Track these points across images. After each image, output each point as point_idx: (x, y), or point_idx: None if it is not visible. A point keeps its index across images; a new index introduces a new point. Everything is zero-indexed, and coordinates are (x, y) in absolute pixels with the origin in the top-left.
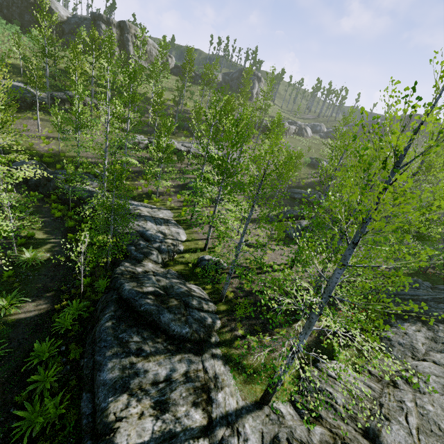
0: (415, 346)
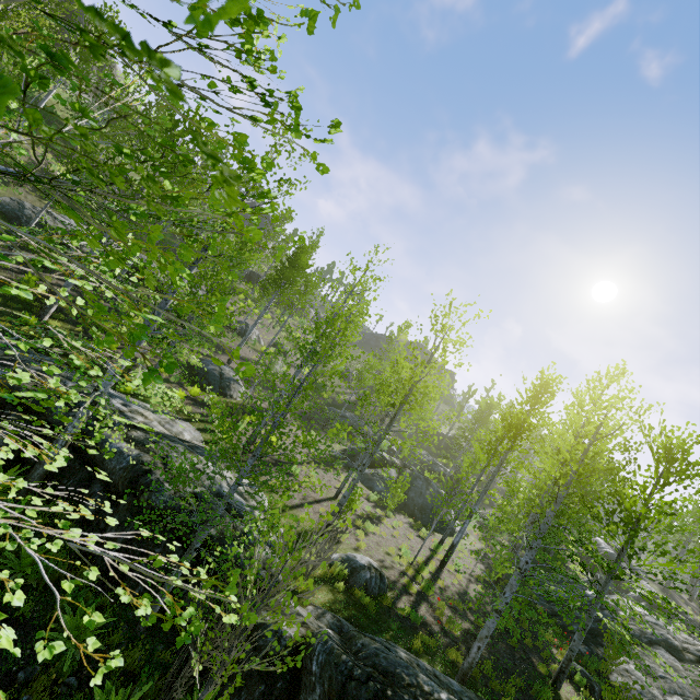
0: (652, 692)
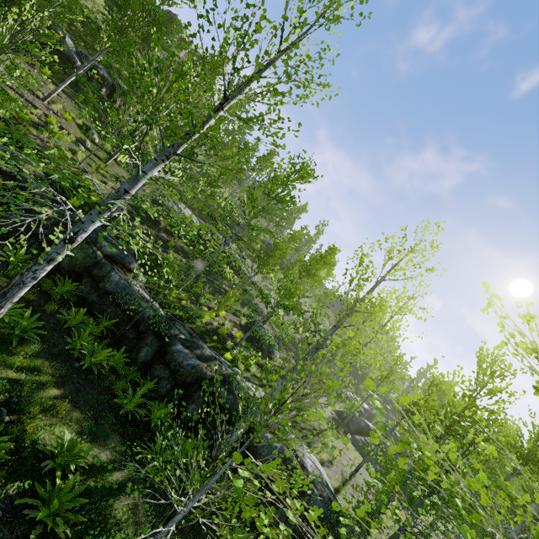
0: None
